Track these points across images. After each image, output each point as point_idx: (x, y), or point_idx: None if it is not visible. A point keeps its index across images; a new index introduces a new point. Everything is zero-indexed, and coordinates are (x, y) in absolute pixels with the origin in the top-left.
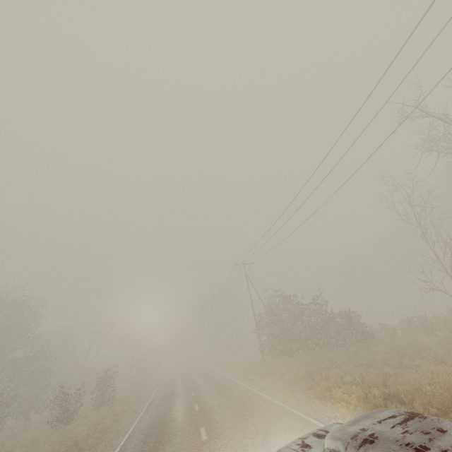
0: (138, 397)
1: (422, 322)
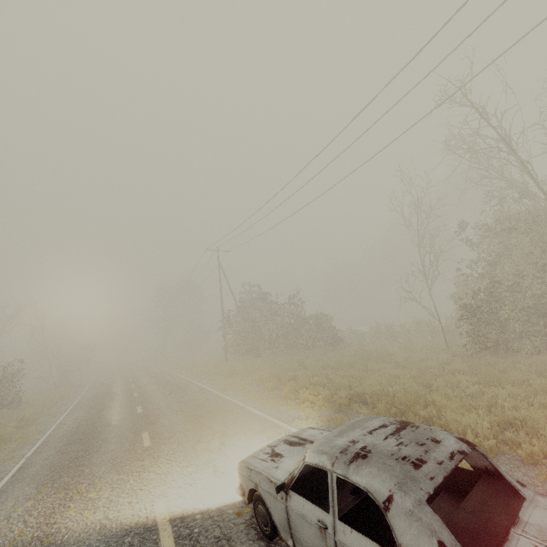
0: (58, 398)
1: (389, 330)
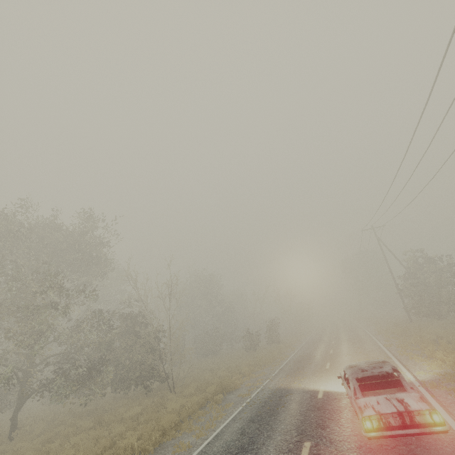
0: (296, 340)
1: None
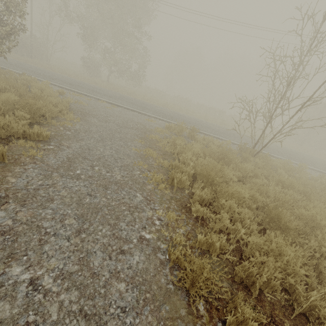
0: None
1: None
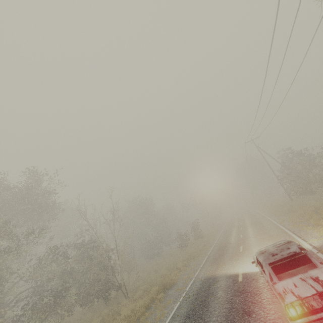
0: (214, 232)
1: None
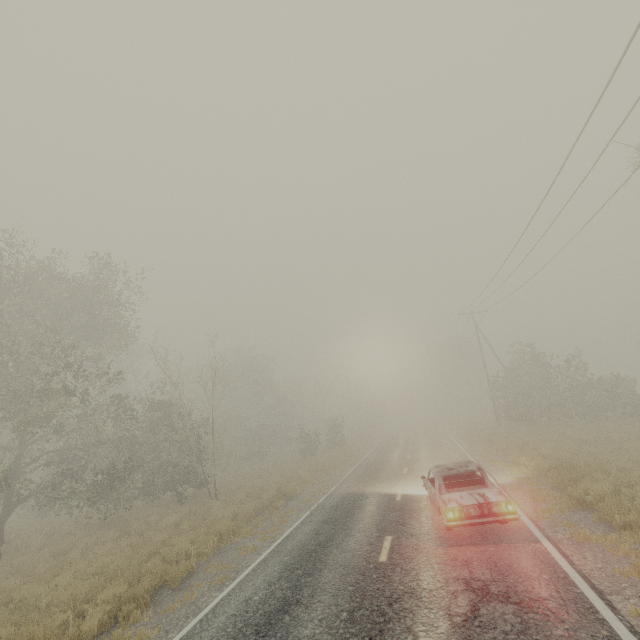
0: (364, 444)
1: None
